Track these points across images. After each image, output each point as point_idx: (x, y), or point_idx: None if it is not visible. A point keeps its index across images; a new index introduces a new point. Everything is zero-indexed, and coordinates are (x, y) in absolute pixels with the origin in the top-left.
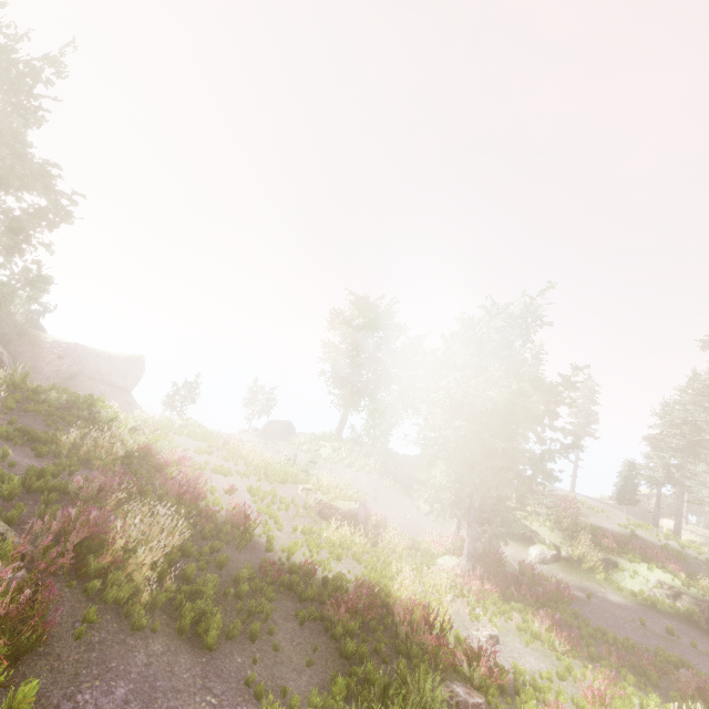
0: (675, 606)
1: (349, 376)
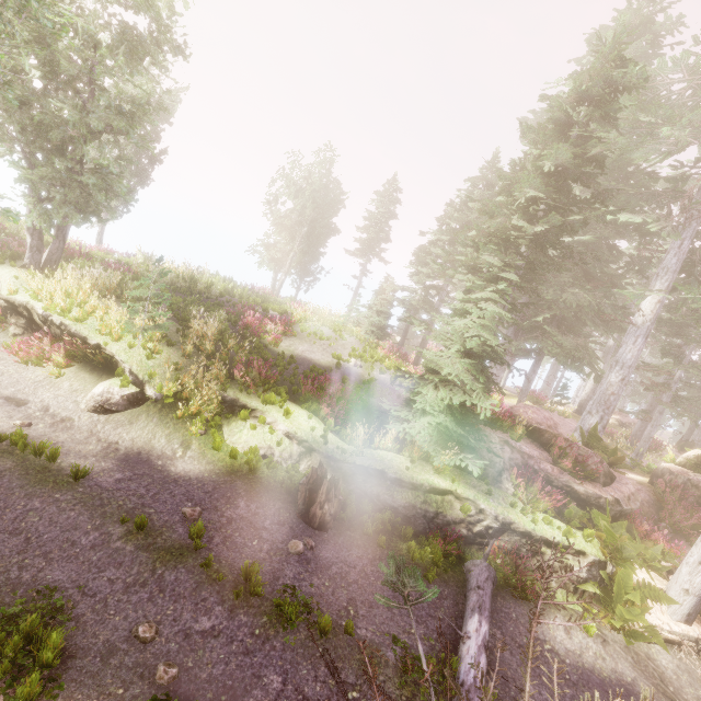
0: (295, 469)
1: None
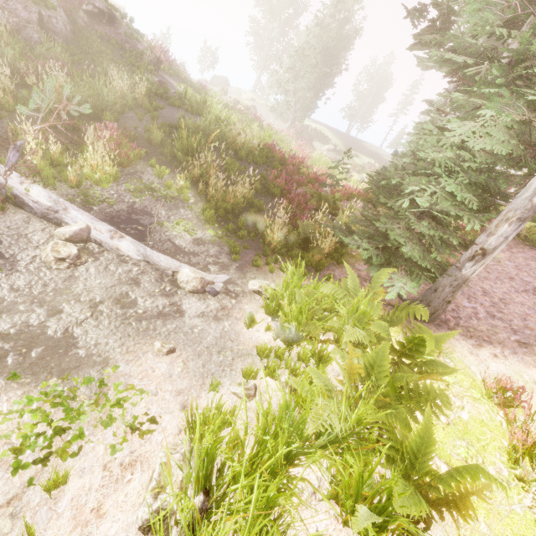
0: (368, 170)
1: (265, 46)
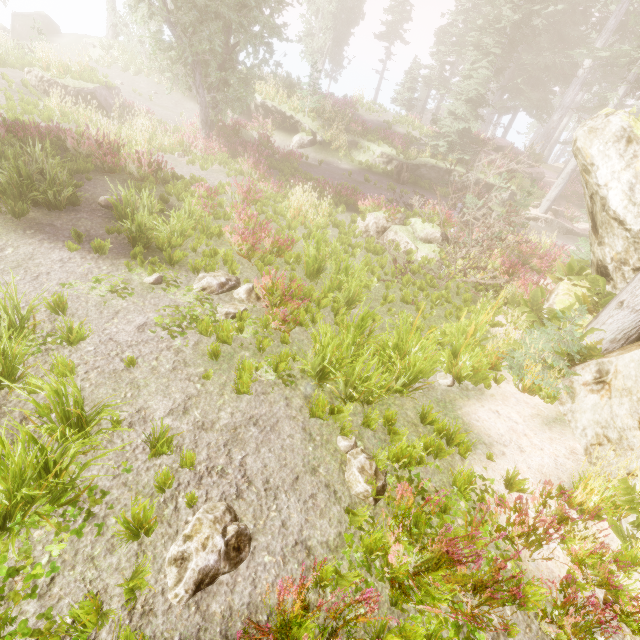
0: (386, 169)
1: None
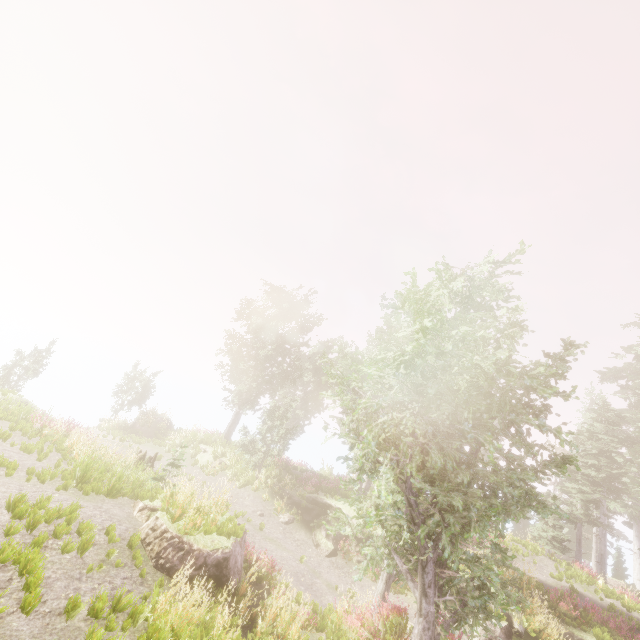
0: None
1: (250, 368)
